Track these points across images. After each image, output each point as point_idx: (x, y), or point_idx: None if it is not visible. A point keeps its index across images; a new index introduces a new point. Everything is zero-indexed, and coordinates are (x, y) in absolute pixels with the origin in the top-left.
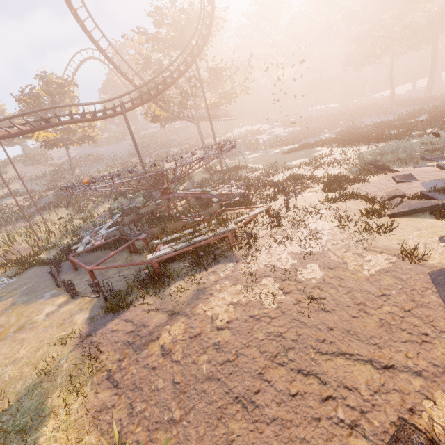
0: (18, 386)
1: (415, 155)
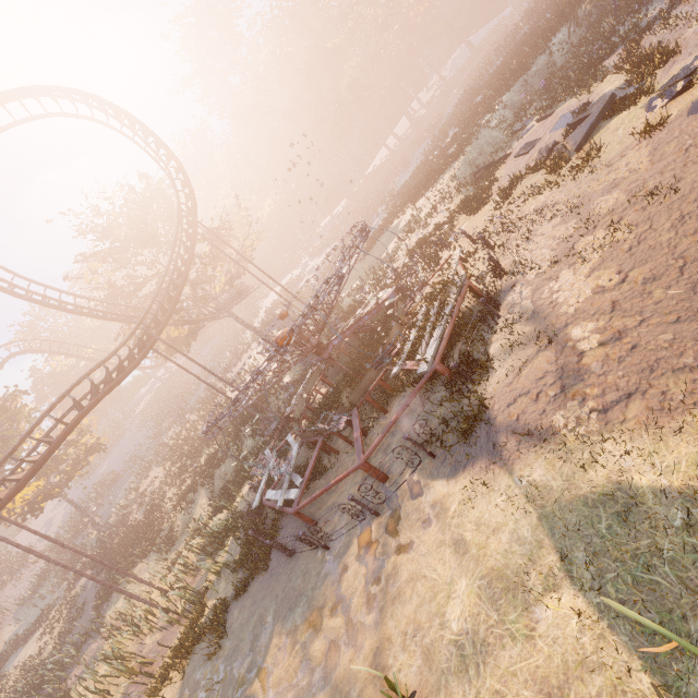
0: (522, 550)
1: (501, 140)
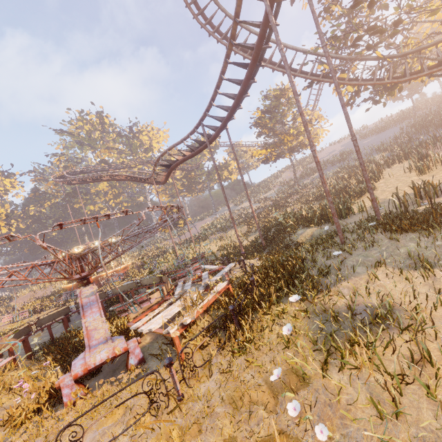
0: None
1: None
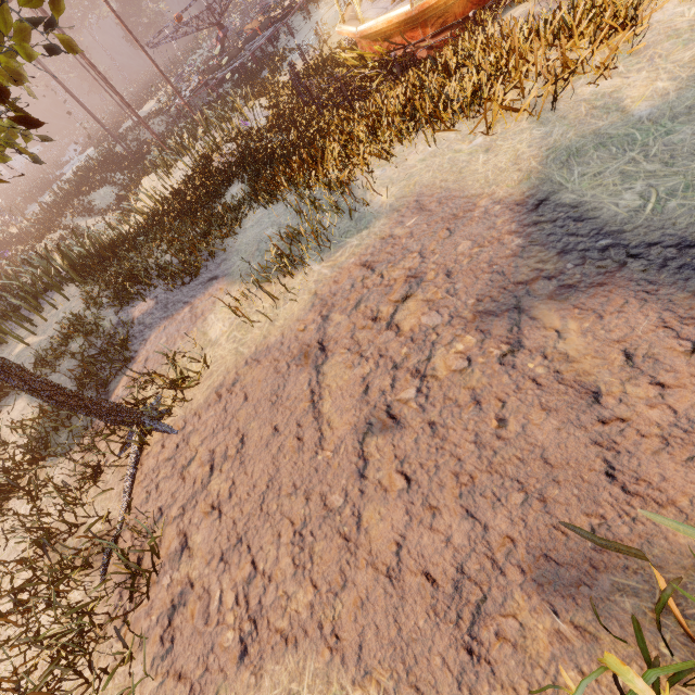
0: None
1: None
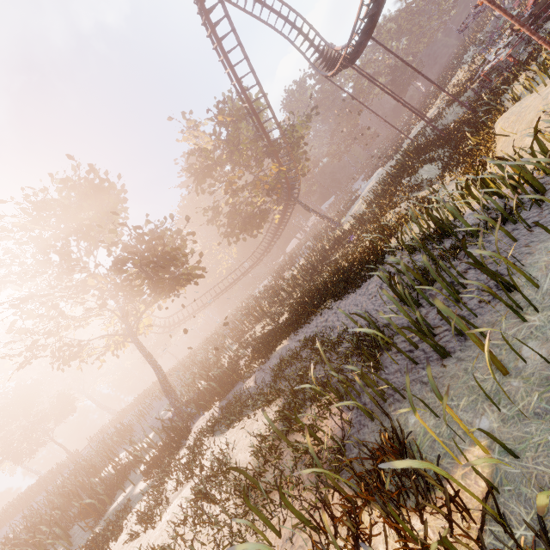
0: None
1: None
